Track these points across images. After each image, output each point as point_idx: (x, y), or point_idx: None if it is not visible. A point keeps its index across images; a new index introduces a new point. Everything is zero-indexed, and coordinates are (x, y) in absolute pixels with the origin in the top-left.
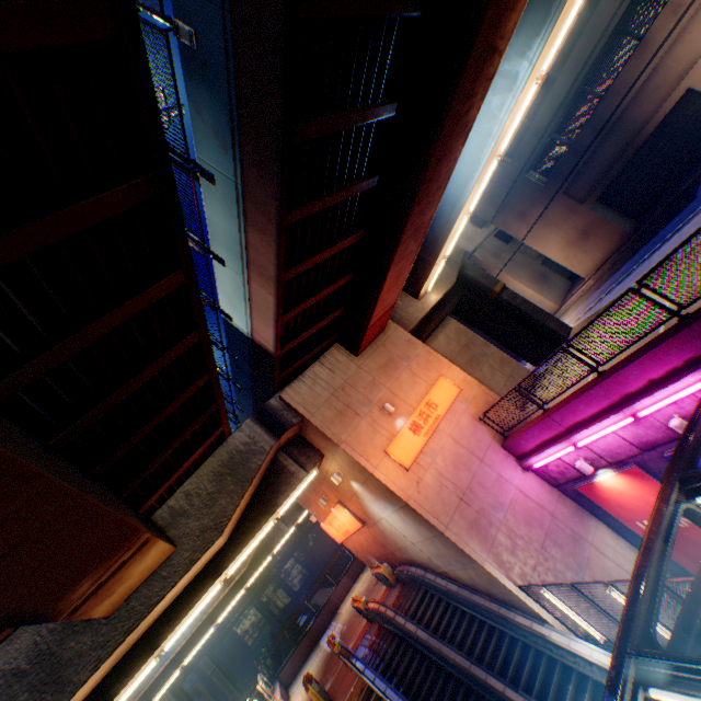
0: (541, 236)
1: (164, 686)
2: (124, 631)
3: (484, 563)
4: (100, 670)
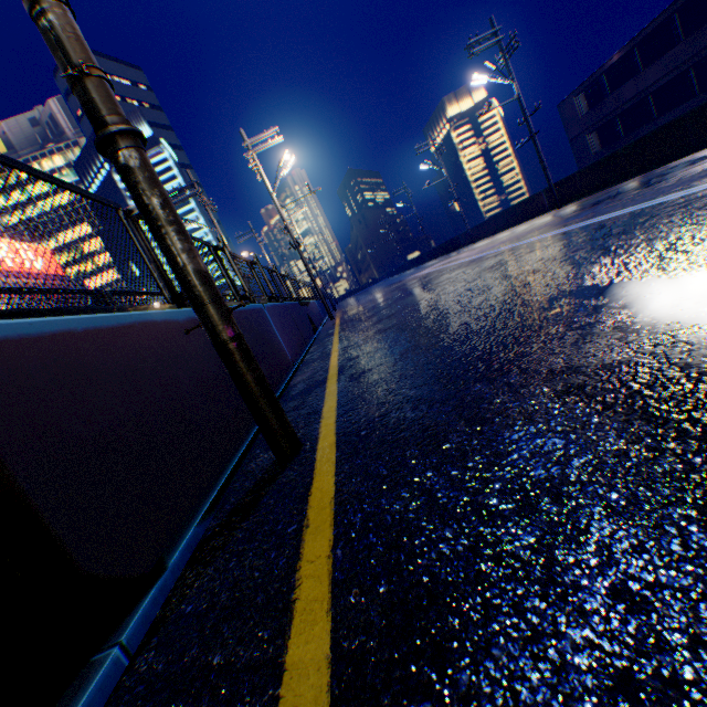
0: None
1: None
2: None
3: None
4: None
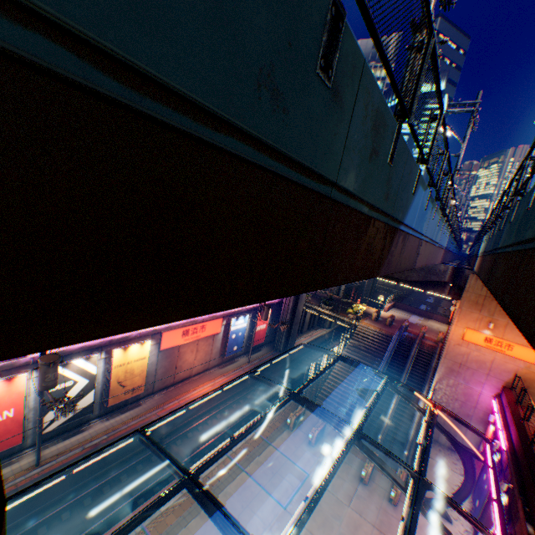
0: None
1: None
2: None
3: (436, 373)
4: None
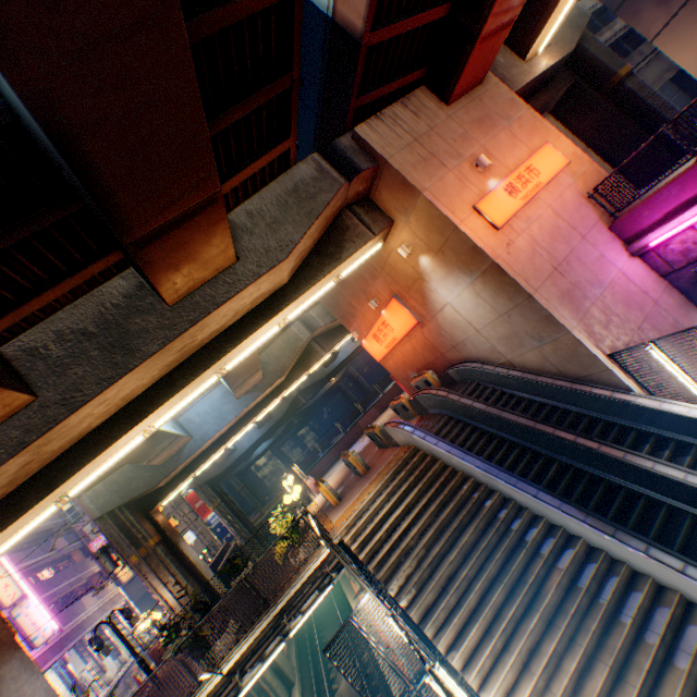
0: (683, 31)
1: (211, 459)
2: (189, 321)
3: (573, 331)
4: (167, 352)
